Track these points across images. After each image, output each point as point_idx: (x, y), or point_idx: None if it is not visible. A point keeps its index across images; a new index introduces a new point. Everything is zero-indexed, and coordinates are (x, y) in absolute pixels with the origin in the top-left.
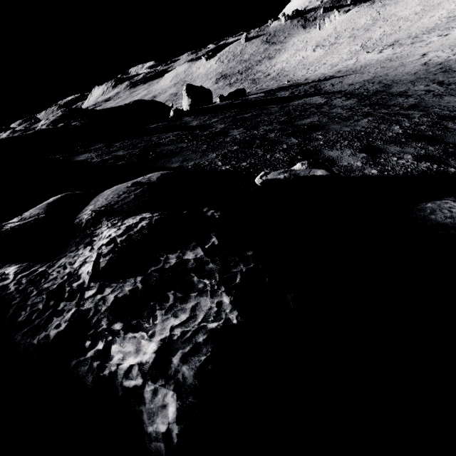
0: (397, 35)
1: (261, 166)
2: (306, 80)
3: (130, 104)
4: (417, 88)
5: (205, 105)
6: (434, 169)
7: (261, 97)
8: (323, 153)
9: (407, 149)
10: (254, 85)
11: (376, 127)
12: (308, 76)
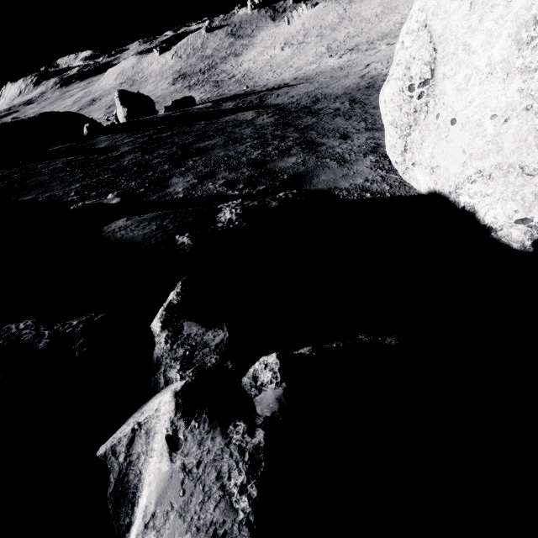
0: (358, 39)
1: (104, 195)
2: (262, 88)
3: (35, 118)
4: (333, 106)
5: (146, 116)
6: (219, 192)
7: (205, 108)
8: (170, 180)
9: (230, 175)
10: (217, 88)
11: (244, 152)
12: (270, 81)
